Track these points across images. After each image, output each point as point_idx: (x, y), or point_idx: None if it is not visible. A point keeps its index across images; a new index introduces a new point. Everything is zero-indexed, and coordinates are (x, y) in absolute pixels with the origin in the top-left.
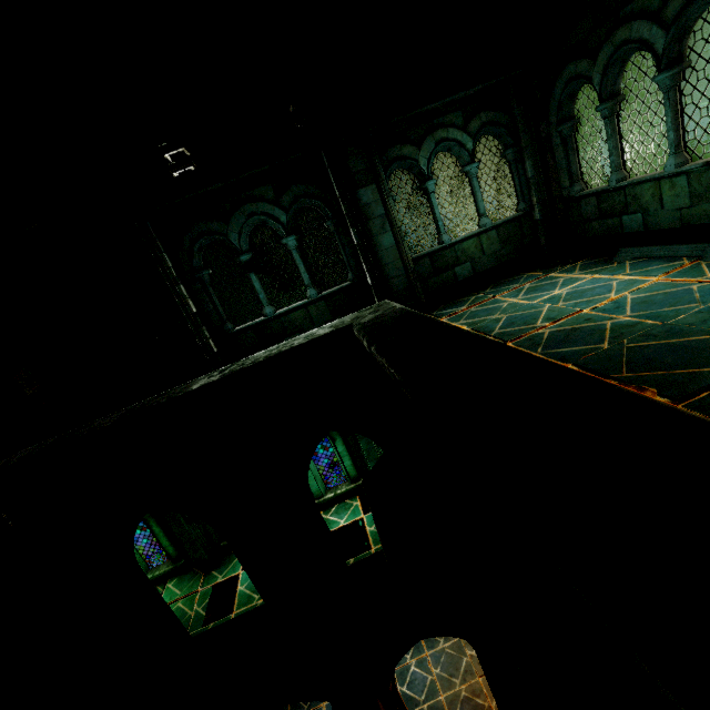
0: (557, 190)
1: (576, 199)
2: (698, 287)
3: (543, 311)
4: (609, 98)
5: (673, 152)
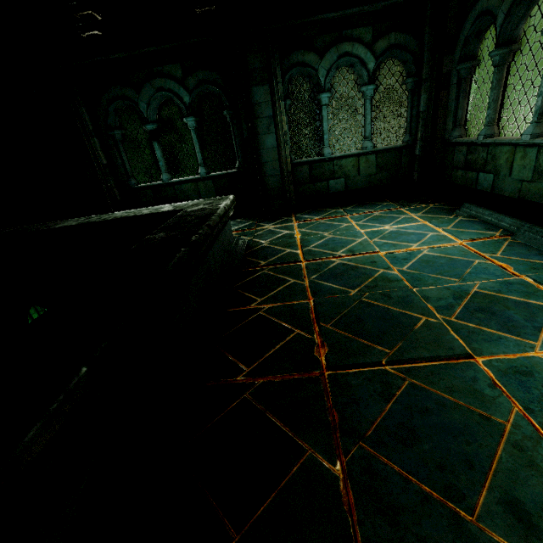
0: (442, 130)
1: (453, 144)
2: (478, 263)
3: (355, 241)
4: (505, 44)
5: (536, 120)
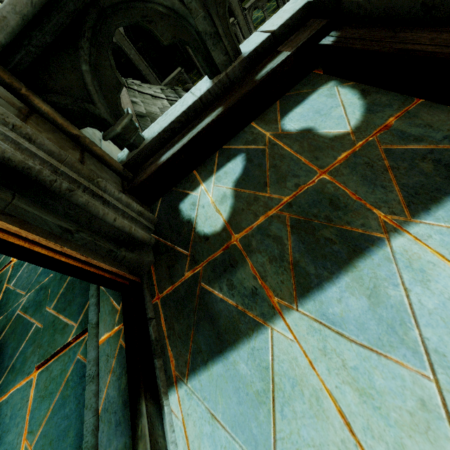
0: None
1: None
2: None
3: None
4: None
5: None
